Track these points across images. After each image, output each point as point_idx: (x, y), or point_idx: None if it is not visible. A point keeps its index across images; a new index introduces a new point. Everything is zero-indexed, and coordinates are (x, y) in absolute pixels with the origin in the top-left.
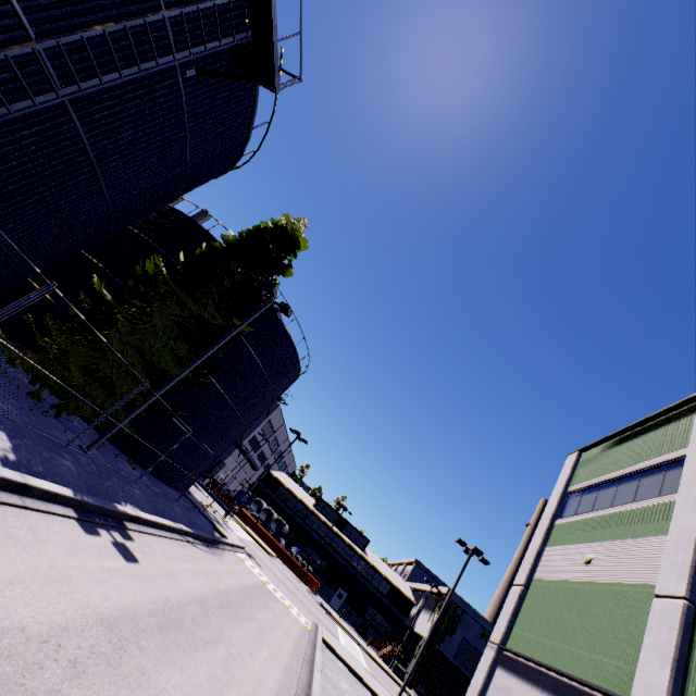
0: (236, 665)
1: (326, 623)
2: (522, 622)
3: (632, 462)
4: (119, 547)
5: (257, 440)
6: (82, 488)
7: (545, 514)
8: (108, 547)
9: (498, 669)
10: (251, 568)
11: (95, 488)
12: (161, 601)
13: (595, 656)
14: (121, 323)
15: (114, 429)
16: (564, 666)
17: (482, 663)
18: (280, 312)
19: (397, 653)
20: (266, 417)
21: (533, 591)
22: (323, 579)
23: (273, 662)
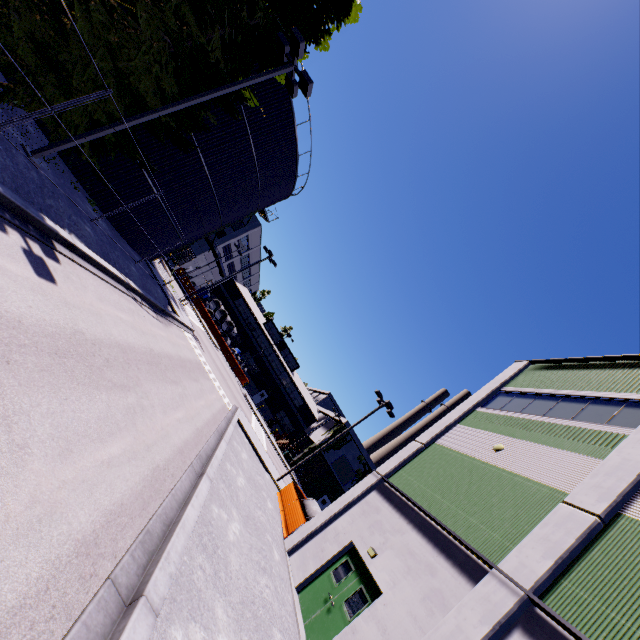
0: (143, 415)
1: (245, 410)
2: (411, 469)
3: (587, 388)
4: (31, 257)
5: (231, 250)
6: (5, 182)
7: (469, 400)
8: (12, 249)
9: (375, 492)
10: (194, 347)
11: (26, 194)
12: (69, 330)
13: (472, 520)
14: (95, 5)
15: (67, 143)
16: (438, 514)
17: (362, 483)
18: (297, 88)
19: (291, 446)
20: (246, 231)
21: (431, 451)
22: (253, 379)
23: (185, 424)
